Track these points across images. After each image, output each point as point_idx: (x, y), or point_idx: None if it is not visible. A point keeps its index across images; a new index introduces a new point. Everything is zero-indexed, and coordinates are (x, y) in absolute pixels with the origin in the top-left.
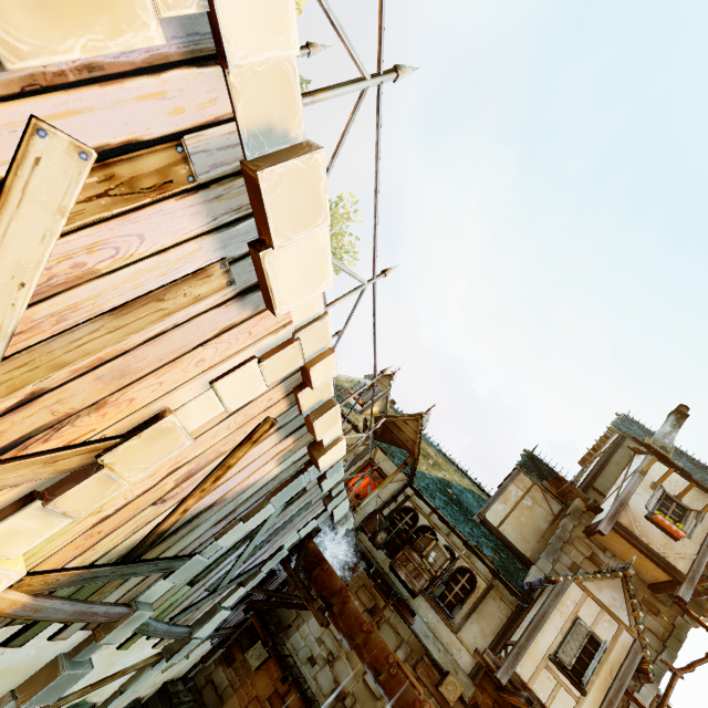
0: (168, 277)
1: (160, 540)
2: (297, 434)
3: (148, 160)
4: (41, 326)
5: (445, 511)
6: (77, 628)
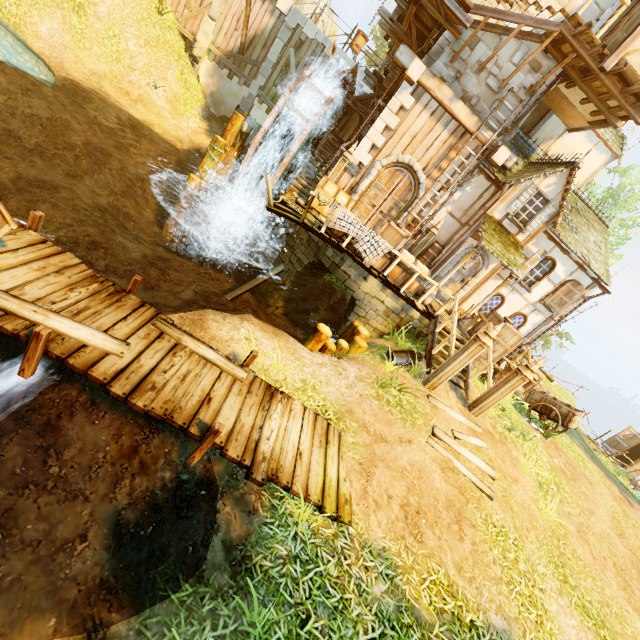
0: None
1: (246, 50)
2: (267, 2)
3: None
4: None
5: None
6: (243, 84)
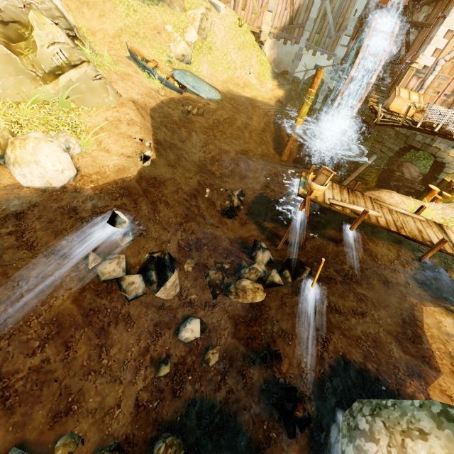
0: None
1: (294, 19)
2: None
3: None
4: None
5: None
6: (294, 44)
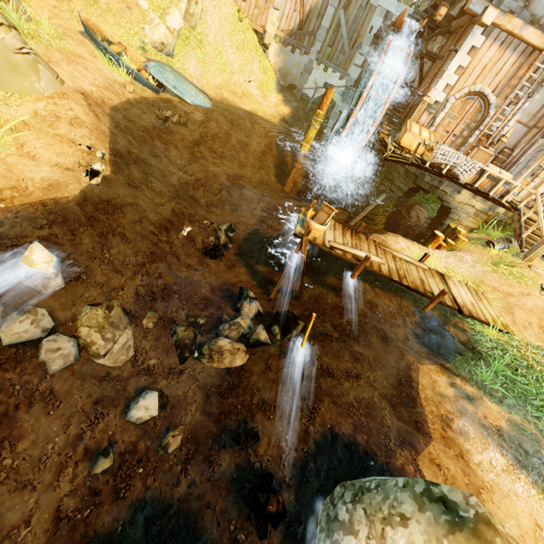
0: None
1: (304, 24)
2: None
3: None
4: None
5: None
6: (303, 54)
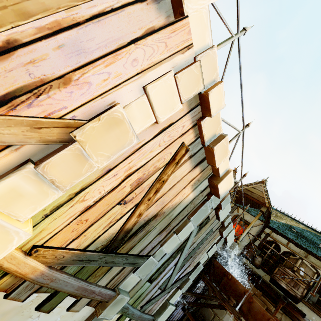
0: None
1: (127, 238)
2: (201, 166)
3: None
4: None
5: (297, 241)
6: (84, 304)
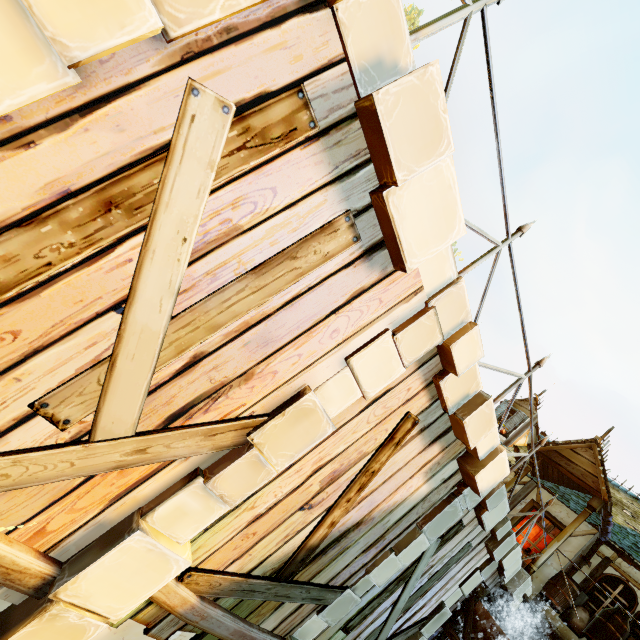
0: (299, 233)
1: (310, 558)
2: (443, 440)
3: (275, 110)
4: (199, 285)
5: None
6: None
